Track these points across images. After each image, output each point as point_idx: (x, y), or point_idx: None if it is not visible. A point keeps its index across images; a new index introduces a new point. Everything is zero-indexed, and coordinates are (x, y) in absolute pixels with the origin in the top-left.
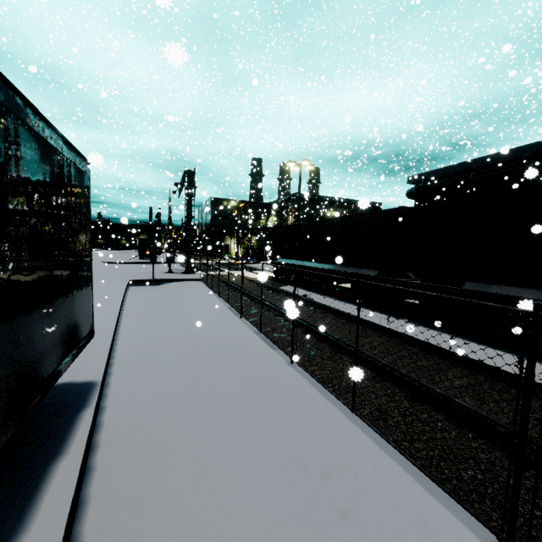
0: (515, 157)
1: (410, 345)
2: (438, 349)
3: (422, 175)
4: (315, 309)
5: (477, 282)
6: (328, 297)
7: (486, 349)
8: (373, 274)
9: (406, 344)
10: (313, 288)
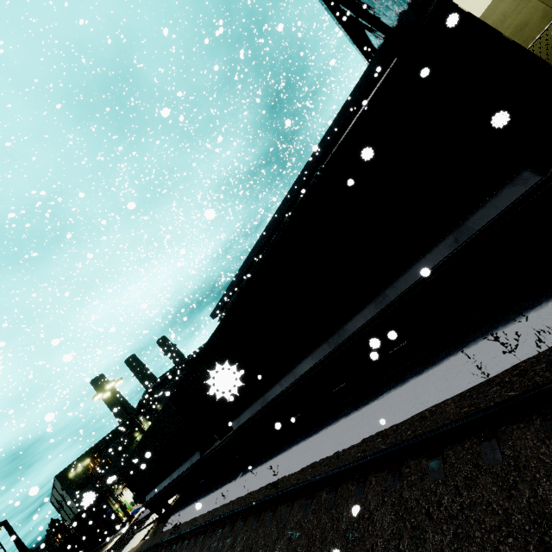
0: (249, 267)
1: (228, 523)
2: (236, 512)
3: (216, 308)
4: (176, 547)
5: (235, 419)
6: (197, 501)
7: (273, 462)
8: (199, 457)
9: (226, 524)
10: (188, 499)
